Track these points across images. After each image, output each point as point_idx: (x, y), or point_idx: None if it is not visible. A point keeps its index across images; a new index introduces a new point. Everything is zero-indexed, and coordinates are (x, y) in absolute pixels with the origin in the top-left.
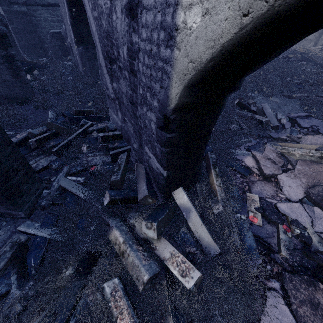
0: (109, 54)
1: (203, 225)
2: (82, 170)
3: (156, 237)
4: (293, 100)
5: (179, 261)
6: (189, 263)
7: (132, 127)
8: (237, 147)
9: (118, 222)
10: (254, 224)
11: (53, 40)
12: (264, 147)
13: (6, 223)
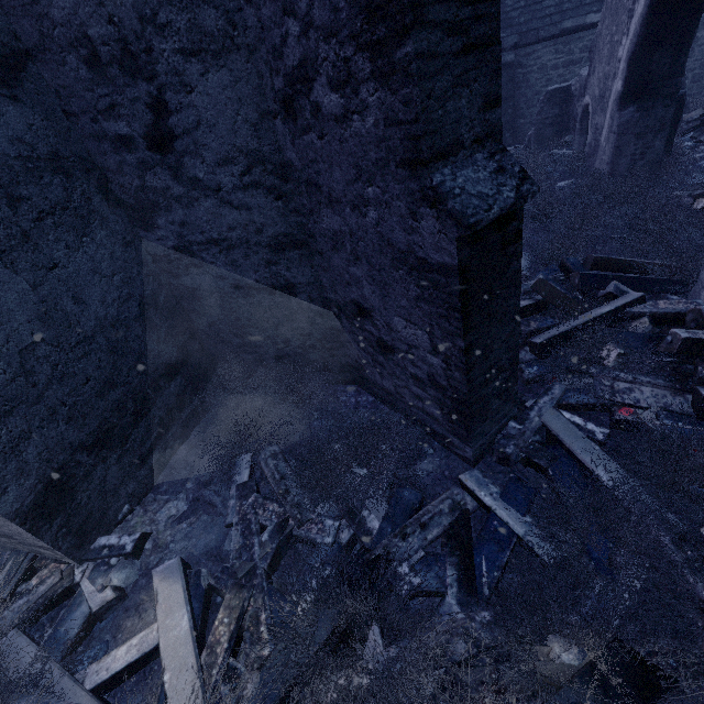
0: None
1: None
2: (592, 406)
3: None
4: None
5: None
6: None
7: None
8: None
9: None
10: None
11: (546, 106)
12: None
13: (433, 452)
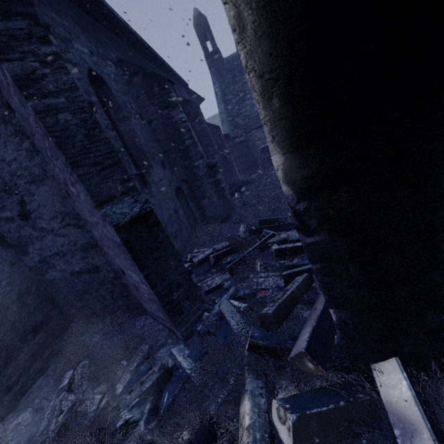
0: None
1: None
2: (250, 294)
3: None
4: None
5: None
6: None
7: None
8: None
9: (259, 387)
10: None
11: (262, 154)
12: None
13: (171, 341)
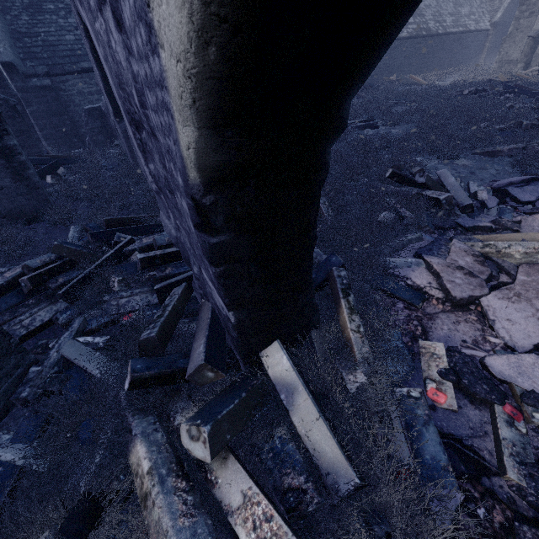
0: (131, 114)
1: (320, 420)
2: (109, 323)
3: (209, 459)
4: (499, 158)
5: (259, 516)
6: (280, 520)
7: (187, 237)
8: (395, 252)
9: (151, 424)
10: (439, 407)
11: (89, 120)
12: (449, 246)
13: None
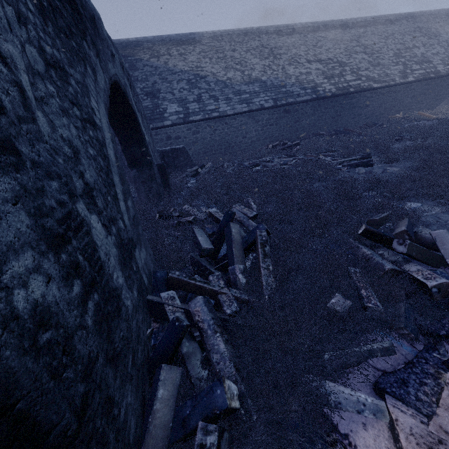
0: None
1: None
2: None
3: None
4: None
5: None
6: None
7: None
8: (343, 371)
9: None
10: None
11: None
12: (441, 380)
13: None
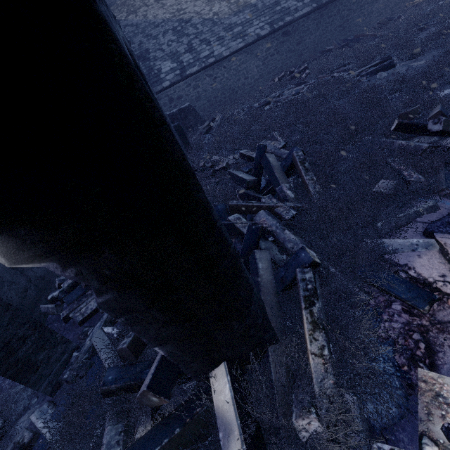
0: None
1: None
2: None
3: None
4: None
5: None
6: None
7: None
8: (395, 231)
9: (118, 433)
10: None
11: None
12: None
13: (37, 401)
